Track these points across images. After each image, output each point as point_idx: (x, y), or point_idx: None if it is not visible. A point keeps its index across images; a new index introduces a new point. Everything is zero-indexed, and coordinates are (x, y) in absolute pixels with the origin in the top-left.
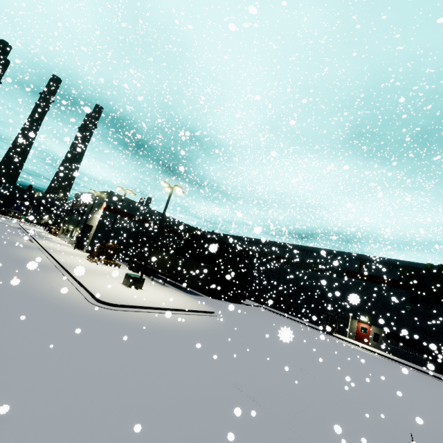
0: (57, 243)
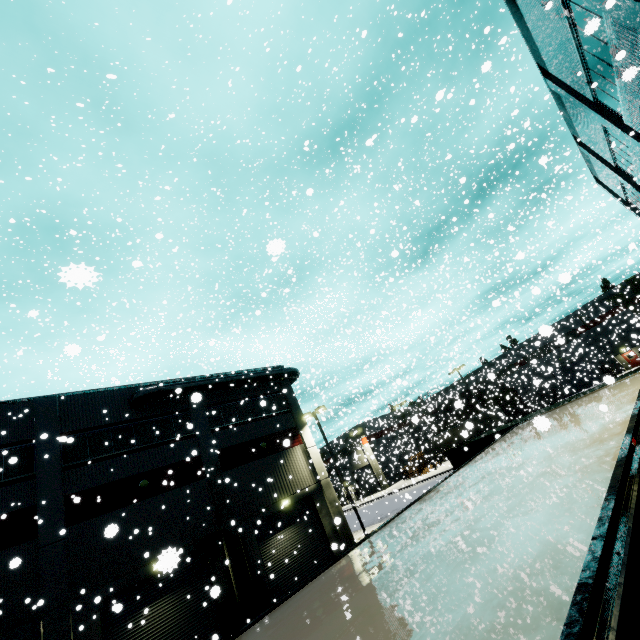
0: (357, 502)
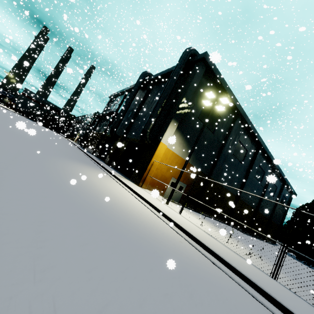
0: None
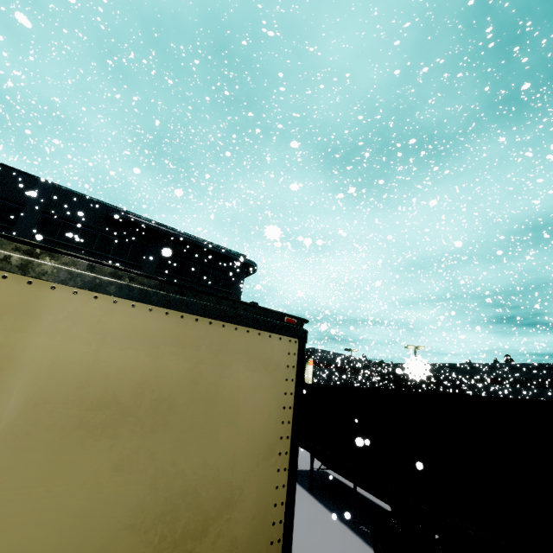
0: None
